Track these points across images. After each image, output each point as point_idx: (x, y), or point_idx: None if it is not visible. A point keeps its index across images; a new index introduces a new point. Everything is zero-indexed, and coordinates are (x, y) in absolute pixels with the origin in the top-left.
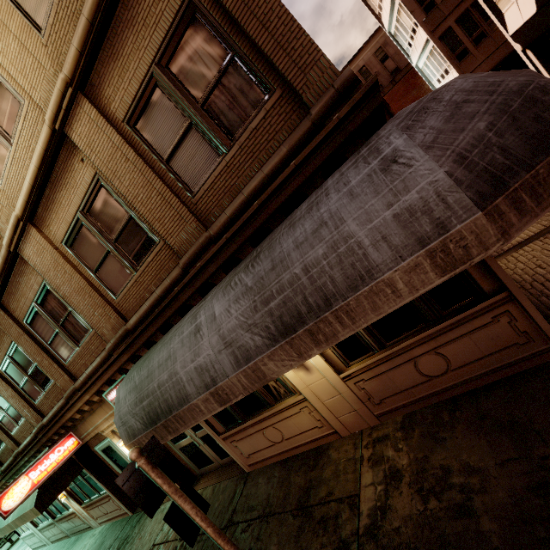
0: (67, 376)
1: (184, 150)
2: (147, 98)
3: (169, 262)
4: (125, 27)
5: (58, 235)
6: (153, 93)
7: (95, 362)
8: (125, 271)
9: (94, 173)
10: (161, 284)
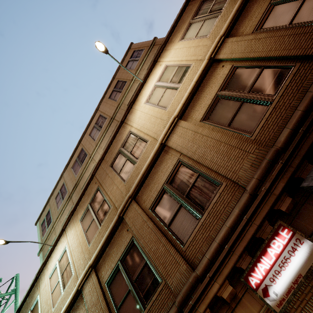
0: (184, 263)
1: (303, 11)
2: (268, 14)
3: (310, 72)
4: (251, 6)
5: (198, 117)
6: (272, 10)
7: (230, 216)
8: (259, 108)
9: (230, 67)
10: None
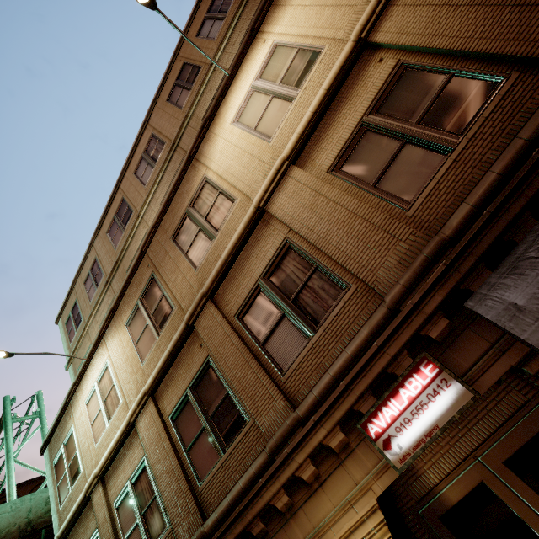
0: (281, 399)
1: None
2: None
3: (532, 95)
4: None
5: (325, 164)
6: None
7: (355, 340)
8: (431, 158)
9: (394, 63)
10: (533, 115)
